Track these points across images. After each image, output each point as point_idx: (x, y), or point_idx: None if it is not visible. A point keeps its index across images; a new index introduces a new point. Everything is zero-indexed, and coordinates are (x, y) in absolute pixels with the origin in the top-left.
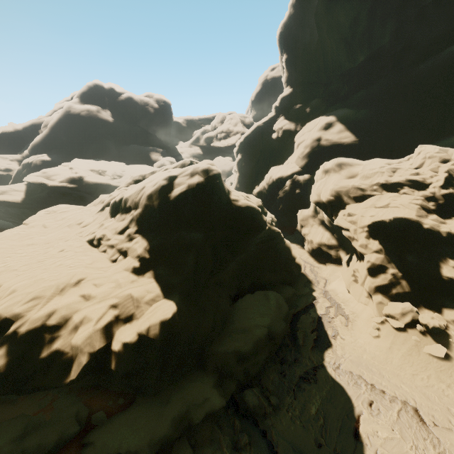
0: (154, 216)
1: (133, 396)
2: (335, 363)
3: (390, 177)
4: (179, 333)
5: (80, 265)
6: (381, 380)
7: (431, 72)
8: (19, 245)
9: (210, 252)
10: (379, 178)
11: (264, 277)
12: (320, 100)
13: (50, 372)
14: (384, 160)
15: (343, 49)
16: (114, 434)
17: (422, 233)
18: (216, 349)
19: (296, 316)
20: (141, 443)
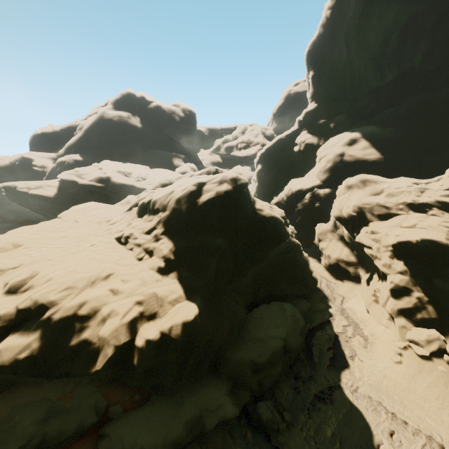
0: (182, 219)
1: (149, 393)
2: (352, 385)
3: (418, 197)
4: (199, 335)
5: (110, 260)
6: (403, 410)
7: None
8: (53, 236)
9: (231, 259)
10: (406, 197)
11: (280, 288)
12: (345, 116)
13: (77, 359)
14: (412, 179)
15: (372, 68)
16: (129, 429)
17: None
18: (231, 356)
19: (312, 331)
20: (155, 442)
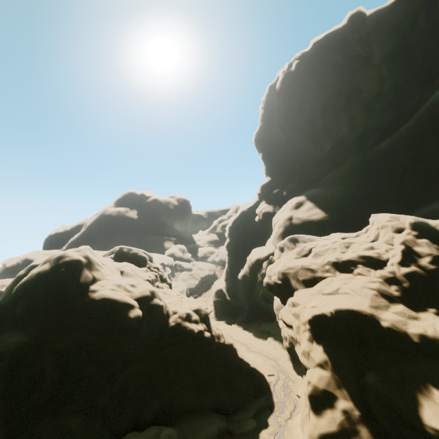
0: None
1: None
2: None
3: (342, 254)
4: None
5: None
6: None
7: (393, 147)
8: None
9: (53, 363)
10: (331, 255)
11: (181, 399)
12: (295, 184)
13: None
14: (341, 234)
15: (309, 142)
16: None
17: (383, 335)
18: None
19: None
20: None
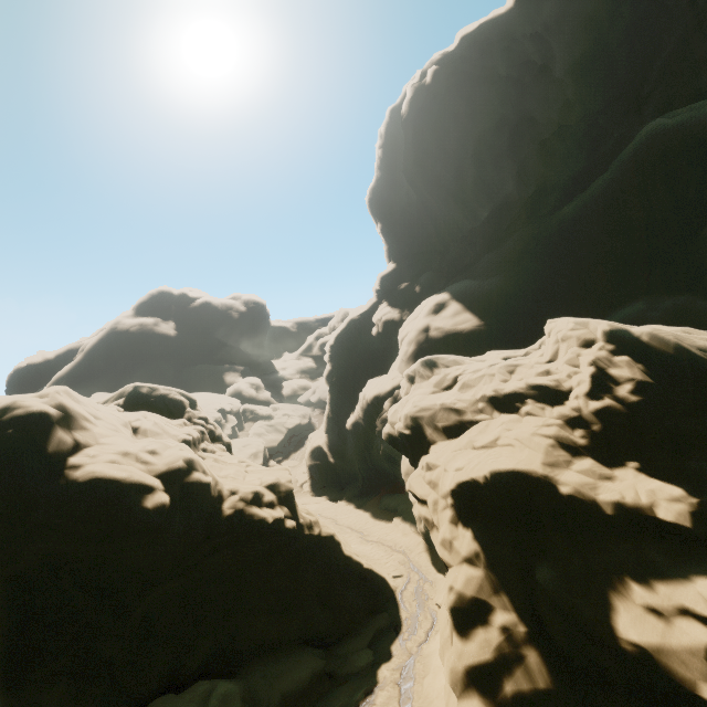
0: None
1: None
2: None
3: (503, 383)
4: None
5: None
6: None
7: (581, 215)
8: None
9: (4, 599)
10: (486, 386)
11: (250, 631)
12: (433, 273)
13: None
14: (502, 352)
15: (455, 205)
16: None
17: (562, 507)
18: None
19: None
20: None
